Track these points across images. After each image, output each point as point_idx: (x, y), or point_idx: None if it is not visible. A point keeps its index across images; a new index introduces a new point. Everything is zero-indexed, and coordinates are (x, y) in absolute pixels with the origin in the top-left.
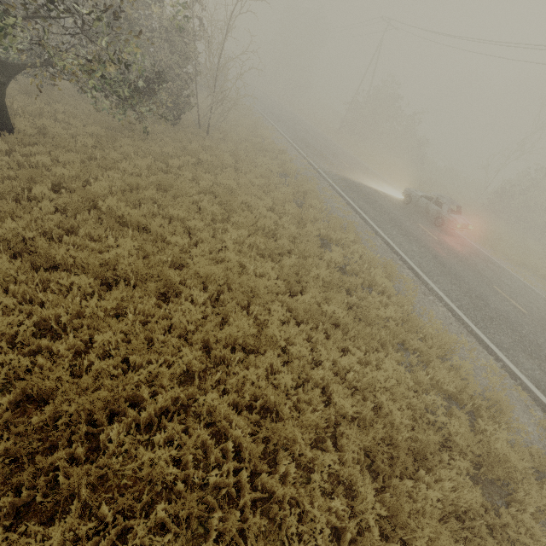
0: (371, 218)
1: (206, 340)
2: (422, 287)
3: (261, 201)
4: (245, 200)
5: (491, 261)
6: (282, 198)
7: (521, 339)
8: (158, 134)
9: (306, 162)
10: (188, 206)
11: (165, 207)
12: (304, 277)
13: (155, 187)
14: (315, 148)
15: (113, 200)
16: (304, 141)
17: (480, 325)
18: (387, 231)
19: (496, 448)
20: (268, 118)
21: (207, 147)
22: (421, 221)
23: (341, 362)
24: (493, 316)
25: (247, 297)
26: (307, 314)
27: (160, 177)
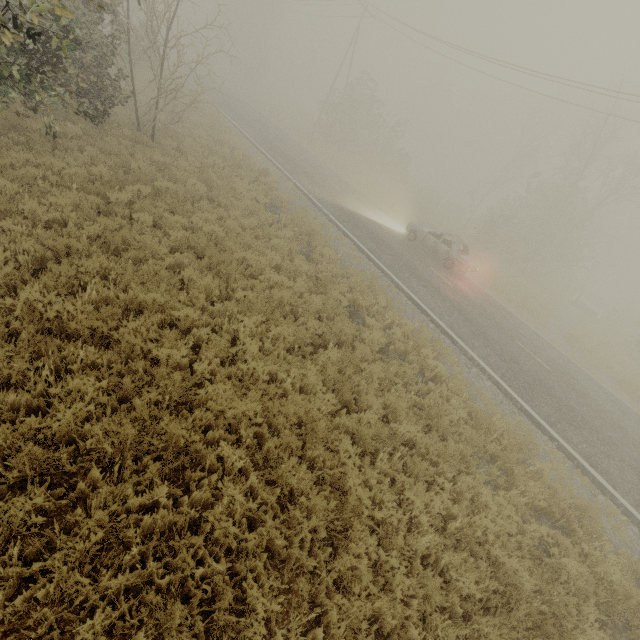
0: (387, 266)
1: (267, 540)
2: (463, 357)
3: (264, 258)
4: (241, 256)
5: (501, 307)
6: (287, 248)
7: (560, 406)
8: (74, 140)
9: (292, 184)
10: (166, 281)
11: (126, 284)
12: (353, 378)
13: (98, 245)
14: (295, 162)
15: (34, 292)
16: (280, 151)
17: (526, 397)
18: (408, 283)
19: (609, 576)
20: (225, 113)
21: (161, 164)
22: (431, 263)
23: (436, 507)
24: (531, 383)
25: (297, 433)
26: (378, 441)
27: (101, 224)
